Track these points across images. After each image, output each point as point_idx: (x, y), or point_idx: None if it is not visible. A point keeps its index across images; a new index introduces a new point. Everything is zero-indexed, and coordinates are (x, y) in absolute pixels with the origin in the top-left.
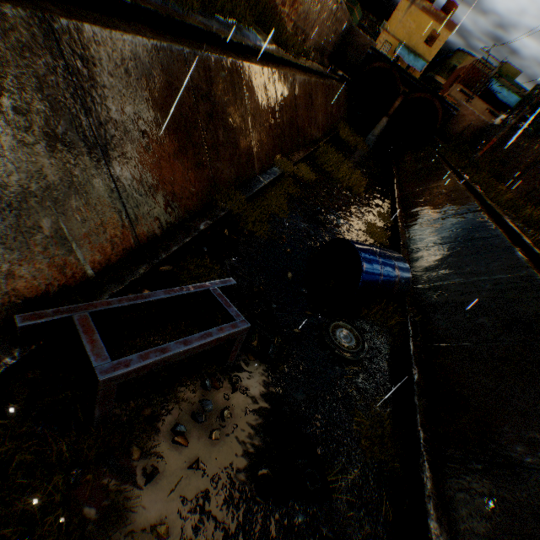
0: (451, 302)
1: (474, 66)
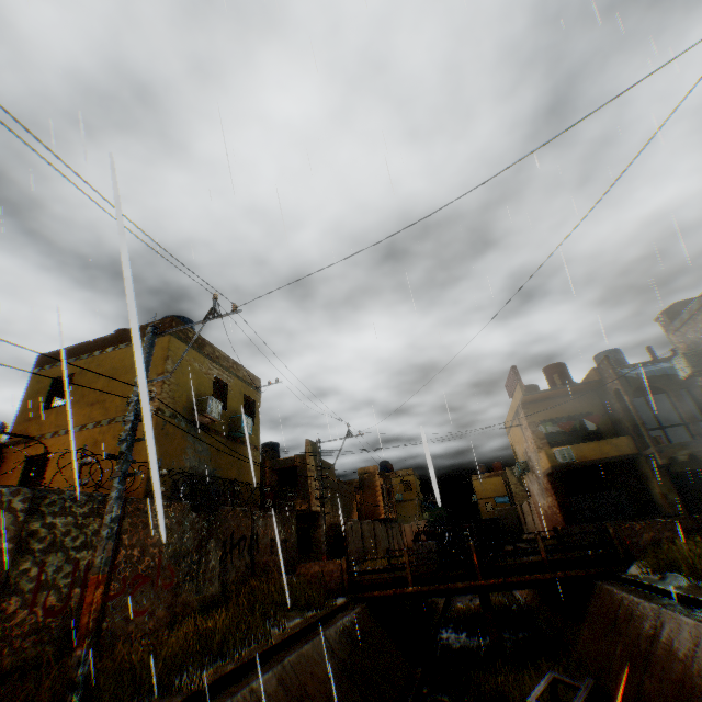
0: None
1: None
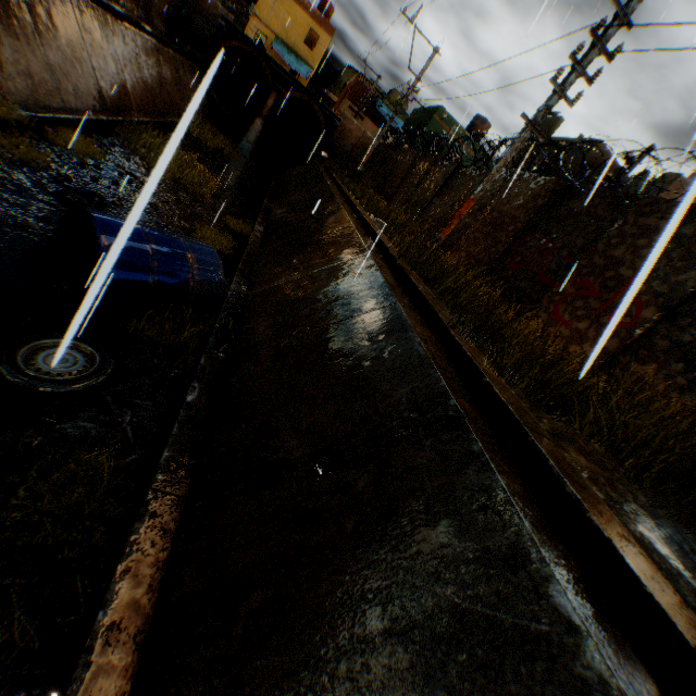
0: (281, 300)
1: (360, 82)
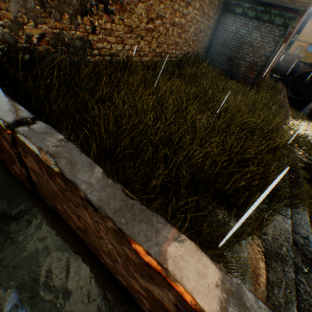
0: None
1: None
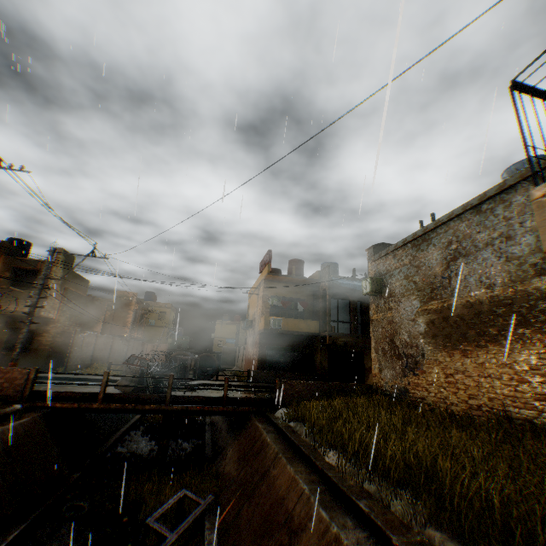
0: None
1: None
